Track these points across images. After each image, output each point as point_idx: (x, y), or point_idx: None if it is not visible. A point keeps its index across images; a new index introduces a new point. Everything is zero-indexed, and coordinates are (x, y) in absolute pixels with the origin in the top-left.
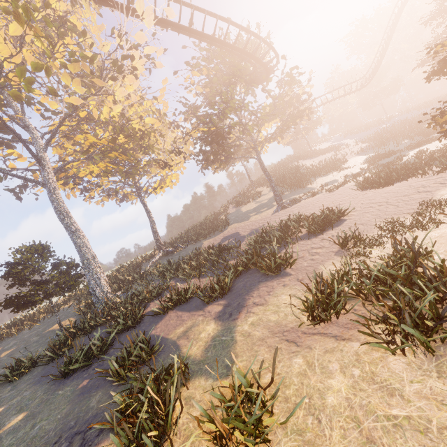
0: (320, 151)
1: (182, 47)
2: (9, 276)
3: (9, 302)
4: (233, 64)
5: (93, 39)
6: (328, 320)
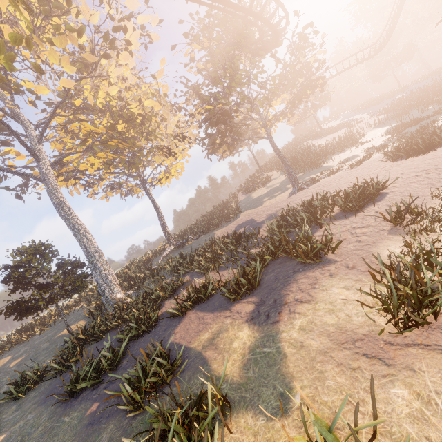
0: (330, 129)
1: (178, 21)
2: (10, 280)
3: (10, 309)
4: (237, 31)
5: (79, 9)
6: (428, 324)
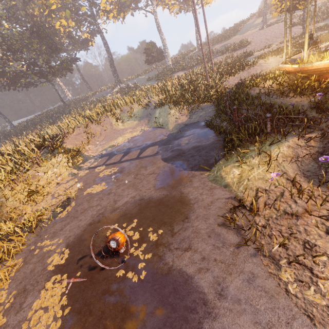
0: None
1: None
2: (146, 53)
3: (146, 61)
4: None
5: None
6: None
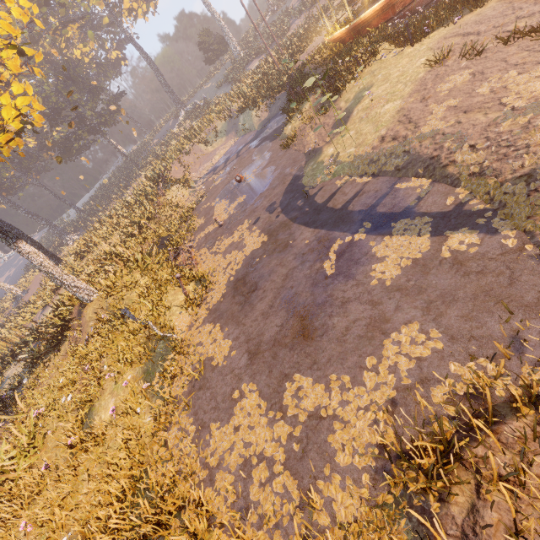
0: None
1: None
2: (202, 49)
3: (207, 61)
4: None
5: None
6: None
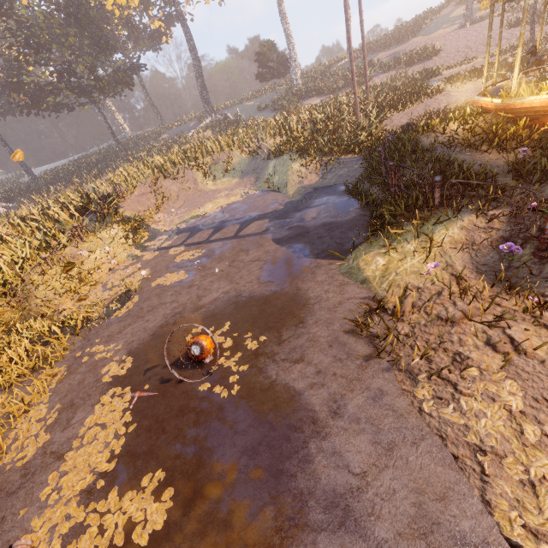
0: None
1: None
2: (259, 60)
3: (259, 76)
4: None
5: None
6: None
